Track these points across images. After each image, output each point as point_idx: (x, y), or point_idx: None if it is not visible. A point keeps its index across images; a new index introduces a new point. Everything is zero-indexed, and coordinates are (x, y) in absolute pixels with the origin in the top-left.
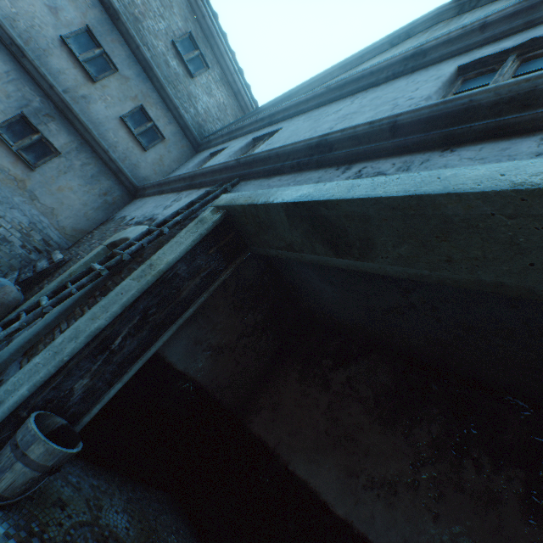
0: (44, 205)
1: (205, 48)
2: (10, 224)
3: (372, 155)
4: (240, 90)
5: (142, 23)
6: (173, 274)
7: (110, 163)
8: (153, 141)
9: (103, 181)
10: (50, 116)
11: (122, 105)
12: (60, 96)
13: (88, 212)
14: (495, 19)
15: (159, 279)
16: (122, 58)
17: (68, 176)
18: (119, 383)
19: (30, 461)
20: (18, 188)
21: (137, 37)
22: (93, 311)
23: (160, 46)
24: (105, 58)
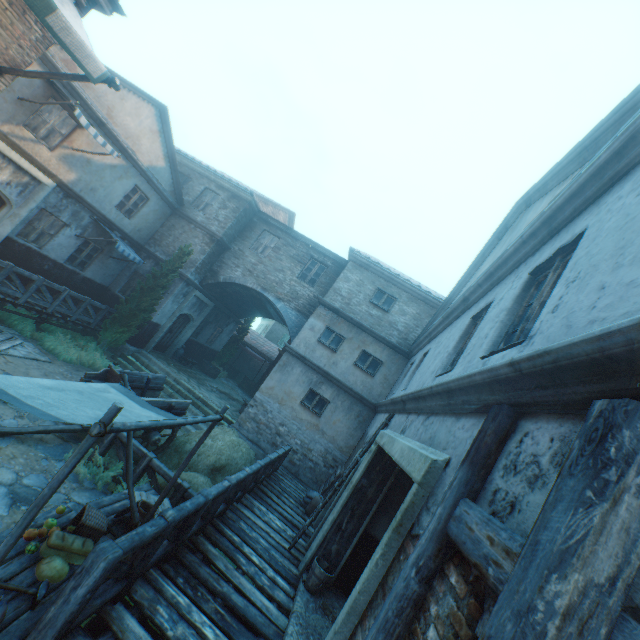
0: (329, 436)
1: (390, 288)
2: (316, 453)
3: (411, 411)
4: (425, 297)
5: (350, 304)
6: (361, 485)
7: (355, 395)
8: (376, 367)
9: (354, 408)
10: (321, 382)
11: (352, 355)
12: (323, 370)
13: (351, 432)
14: (480, 282)
15: (354, 489)
16: (346, 329)
17: (336, 413)
18: (349, 549)
19: (316, 574)
20: (316, 430)
21: (349, 315)
22: (333, 509)
23: (363, 308)
24: (338, 335)
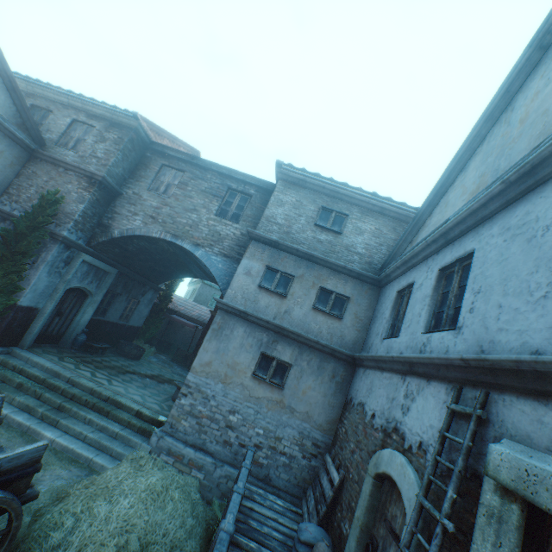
0: (300, 412)
1: (336, 205)
2: (288, 441)
3: None
4: (382, 207)
5: (291, 232)
6: None
7: (323, 348)
8: (341, 306)
9: (326, 367)
10: (274, 341)
11: (308, 297)
12: (274, 324)
13: (329, 400)
14: None
15: None
16: (292, 265)
17: (303, 379)
18: None
19: None
20: (281, 408)
21: (293, 245)
22: None
23: (308, 234)
24: (283, 275)
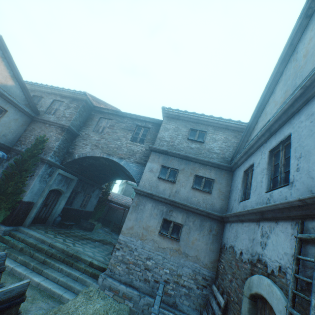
0: (192, 256)
1: (199, 127)
2: (186, 277)
3: None
4: (226, 125)
5: (174, 145)
6: None
7: (202, 212)
8: (210, 185)
9: (205, 224)
10: (170, 210)
11: (188, 181)
12: (169, 200)
13: (210, 247)
14: None
15: None
16: (176, 163)
17: (191, 233)
18: None
19: None
20: (179, 254)
21: (176, 152)
22: None
23: (184, 145)
24: (172, 170)
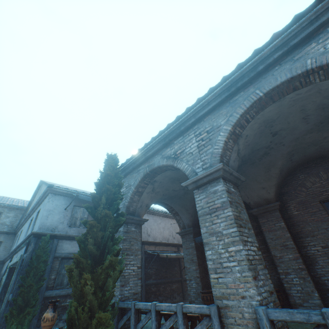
0: None
1: None
2: None
3: (18, 251)
4: (18, 207)
5: None
6: (6, 283)
7: None
8: None
9: None
10: None
11: None
12: None
13: None
14: (31, 211)
15: (4, 285)
16: None
17: None
18: None
19: None
20: None
21: None
22: None
23: None
24: None
